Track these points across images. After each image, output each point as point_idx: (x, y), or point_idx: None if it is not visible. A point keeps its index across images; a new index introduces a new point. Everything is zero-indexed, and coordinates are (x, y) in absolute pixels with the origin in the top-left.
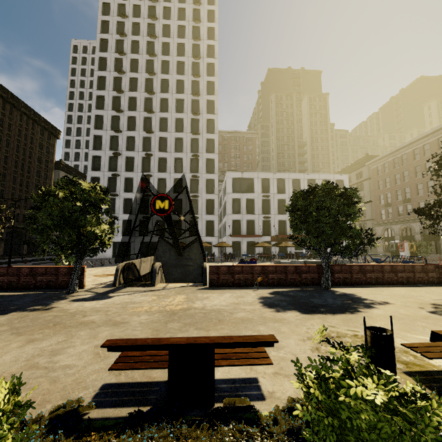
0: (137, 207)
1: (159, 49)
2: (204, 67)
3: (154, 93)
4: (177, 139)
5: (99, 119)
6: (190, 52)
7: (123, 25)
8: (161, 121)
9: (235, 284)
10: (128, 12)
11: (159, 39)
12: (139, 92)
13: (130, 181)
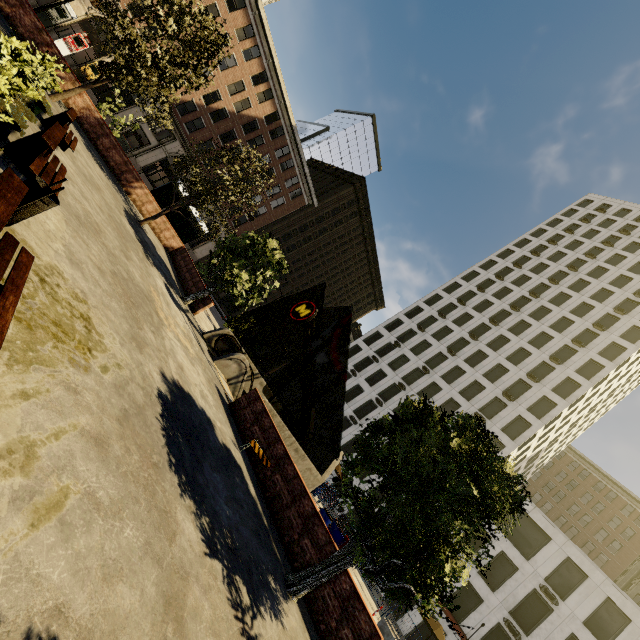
0: (359, 403)
1: (551, 295)
2: (602, 342)
3: (497, 324)
4: (477, 383)
5: (418, 310)
6: (595, 319)
7: (528, 260)
8: (477, 354)
9: (243, 433)
10: (545, 254)
11: (560, 287)
12: (482, 315)
13: (381, 376)
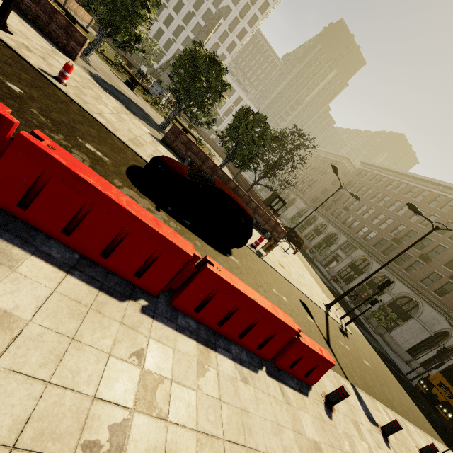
0: (164, 41)
1: None
2: None
3: None
4: None
5: None
6: None
7: None
8: None
9: None
10: None
11: None
12: None
13: (171, 19)
